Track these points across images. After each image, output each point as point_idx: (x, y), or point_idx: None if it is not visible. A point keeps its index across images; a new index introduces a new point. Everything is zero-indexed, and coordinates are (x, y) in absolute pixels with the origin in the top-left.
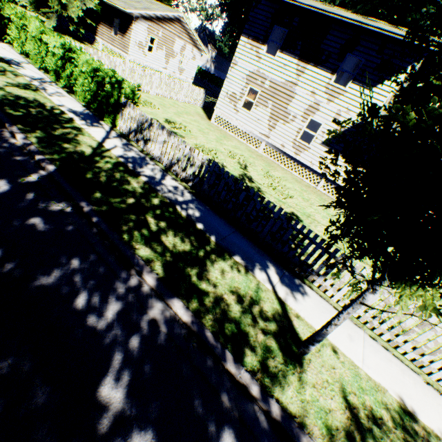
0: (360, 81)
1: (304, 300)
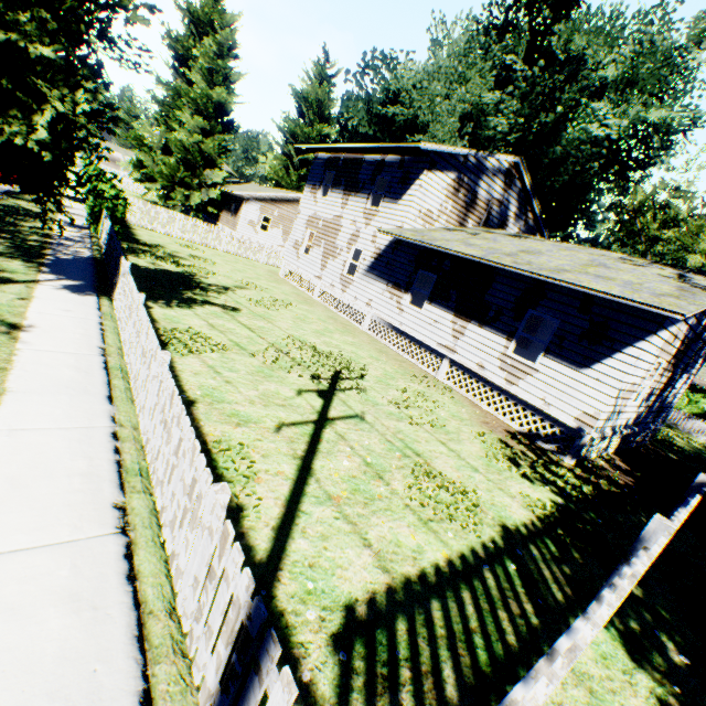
0: (389, 198)
1: (66, 293)
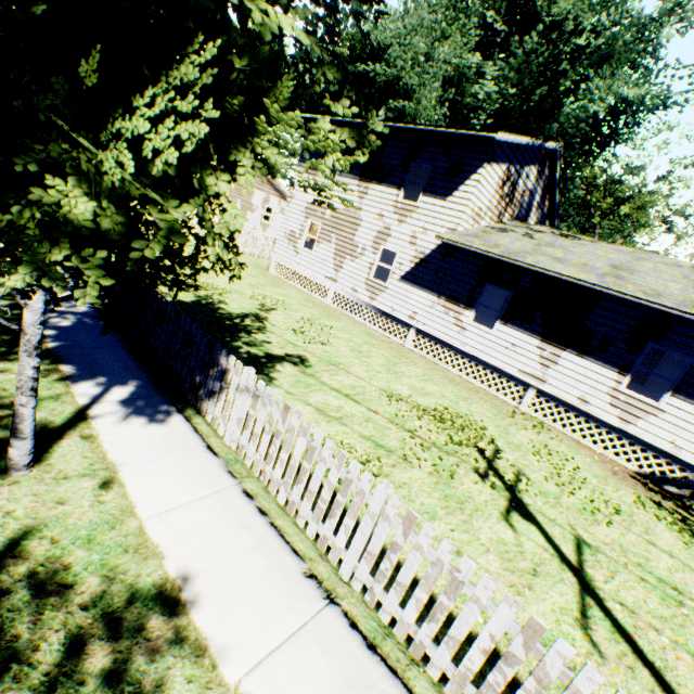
0: (432, 192)
1: (142, 427)
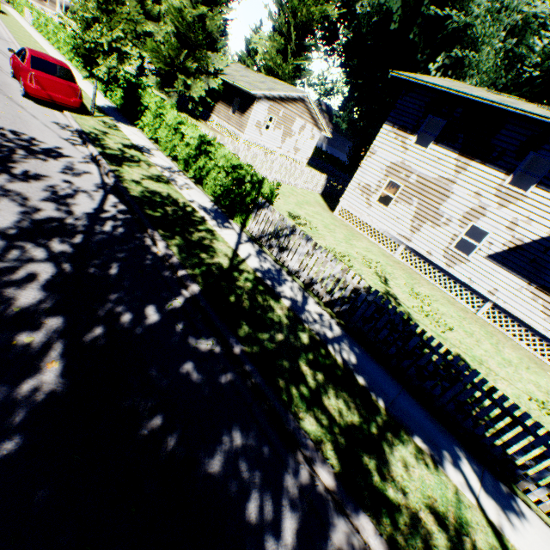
0: (548, 186)
1: (525, 530)
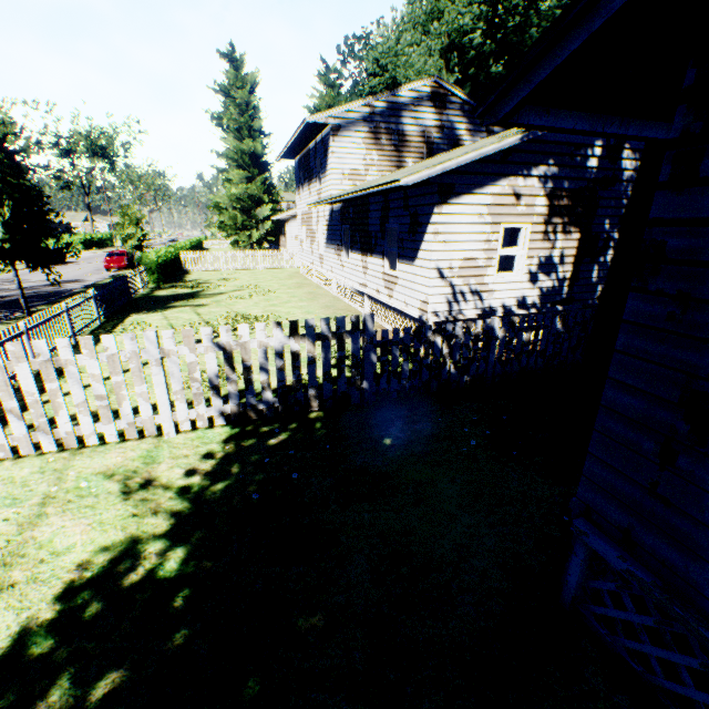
0: (323, 174)
1: None
